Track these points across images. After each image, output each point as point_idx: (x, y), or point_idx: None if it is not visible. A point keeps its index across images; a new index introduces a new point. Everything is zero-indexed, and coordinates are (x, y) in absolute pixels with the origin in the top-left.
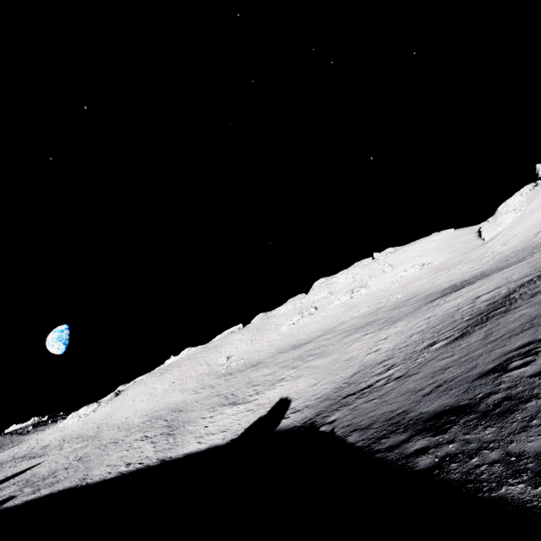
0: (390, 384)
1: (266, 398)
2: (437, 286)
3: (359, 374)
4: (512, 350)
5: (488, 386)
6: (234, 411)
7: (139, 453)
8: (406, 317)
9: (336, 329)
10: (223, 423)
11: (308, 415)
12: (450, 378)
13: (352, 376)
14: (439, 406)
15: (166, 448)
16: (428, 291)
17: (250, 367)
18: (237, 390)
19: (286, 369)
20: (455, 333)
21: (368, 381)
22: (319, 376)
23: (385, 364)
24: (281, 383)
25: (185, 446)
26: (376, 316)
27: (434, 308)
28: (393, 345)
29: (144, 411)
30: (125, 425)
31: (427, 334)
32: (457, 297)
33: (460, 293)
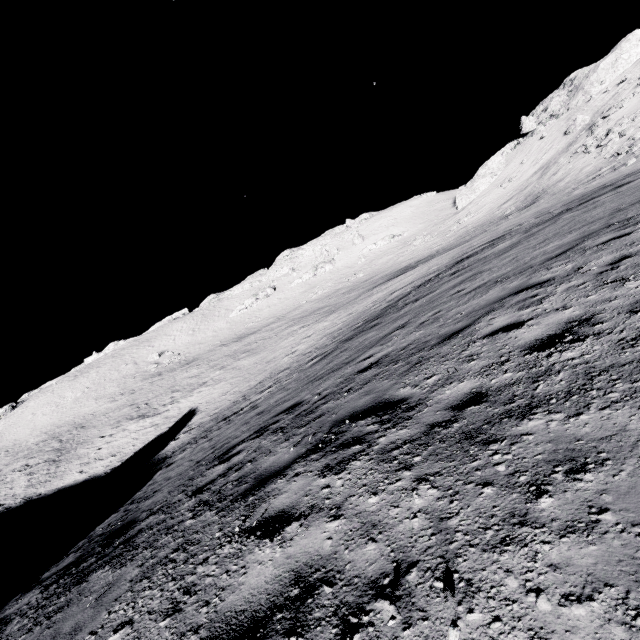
0: (241, 416)
1: (178, 409)
2: (398, 264)
3: (260, 385)
4: (279, 412)
5: (182, 488)
6: (138, 427)
7: (8, 490)
8: (342, 308)
9: (288, 315)
10: (119, 444)
11: (187, 440)
12: (231, 439)
13: (254, 387)
14: (150, 503)
15: (42, 481)
16: (388, 270)
17: (184, 365)
18: (155, 397)
19: (214, 370)
20: (332, 347)
21: (248, 401)
22: (236, 381)
23: (277, 377)
24: (200, 388)
25: (63, 478)
26: (329, 301)
27: (364, 300)
28: (306, 347)
29: (45, 427)
30: (16, 448)
31: (329, 339)
32: (387, 288)
33: (394, 282)
